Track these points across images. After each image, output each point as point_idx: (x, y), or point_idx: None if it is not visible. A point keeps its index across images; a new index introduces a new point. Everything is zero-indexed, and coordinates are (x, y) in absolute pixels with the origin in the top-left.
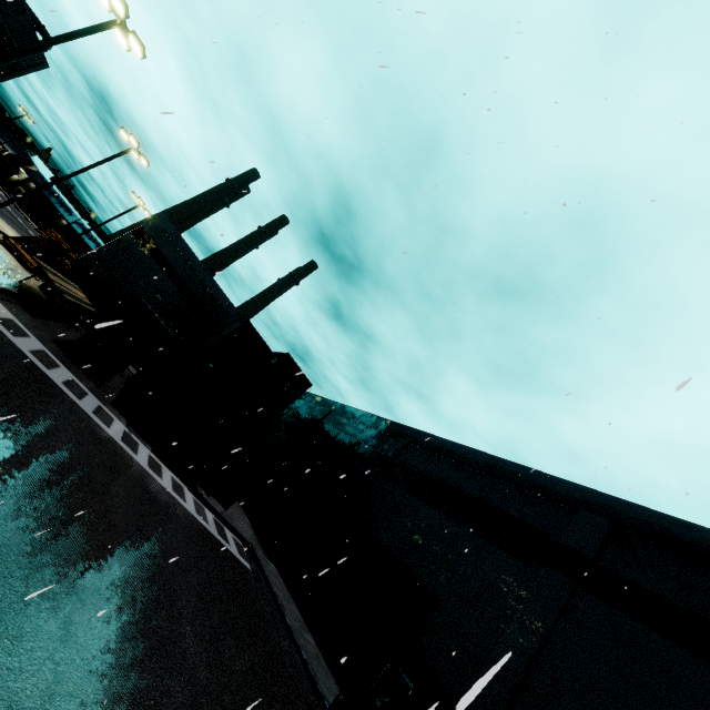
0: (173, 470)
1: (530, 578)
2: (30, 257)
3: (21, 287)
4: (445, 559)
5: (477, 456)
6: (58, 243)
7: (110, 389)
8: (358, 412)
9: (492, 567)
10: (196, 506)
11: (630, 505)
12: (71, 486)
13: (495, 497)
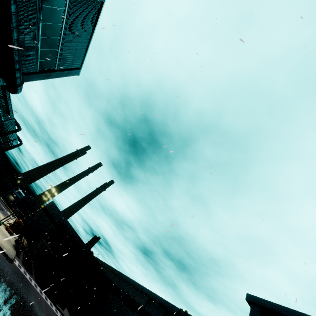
0: (50, 299)
1: (133, 315)
2: (11, 230)
3: (15, 248)
4: (119, 315)
5: (133, 282)
6: (20, 223)
7: (33, 274)
8: (110, 267)
9: (127, 314)
10: (55, 309)
11: (153, 293)
12: (38, 305)
13: (133, 295)
